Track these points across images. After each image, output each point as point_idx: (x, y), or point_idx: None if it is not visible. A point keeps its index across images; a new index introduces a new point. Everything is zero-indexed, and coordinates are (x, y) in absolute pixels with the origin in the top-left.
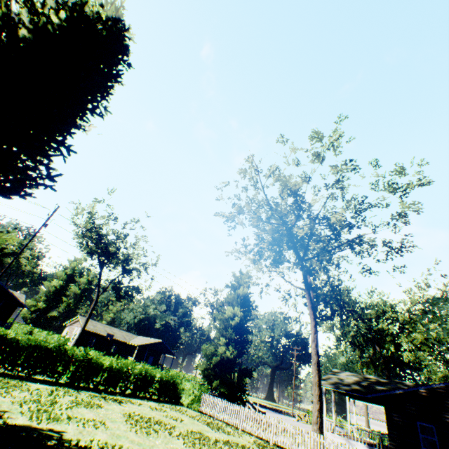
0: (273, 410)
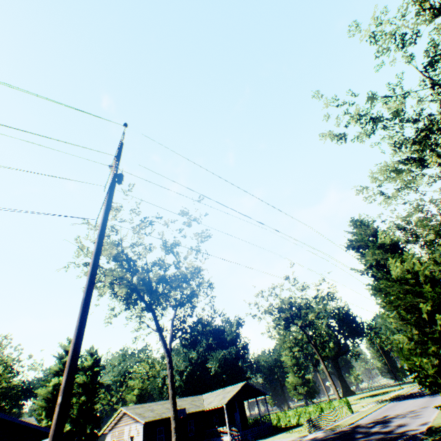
0: (412, 396)
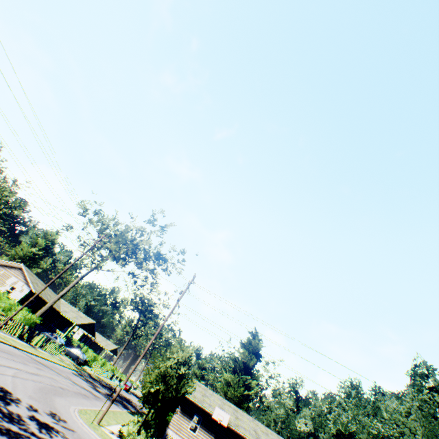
0: None
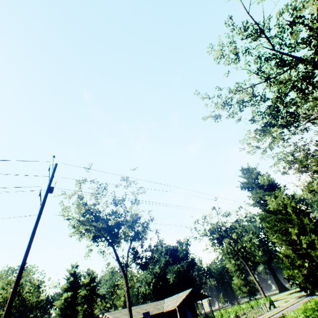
0: None
